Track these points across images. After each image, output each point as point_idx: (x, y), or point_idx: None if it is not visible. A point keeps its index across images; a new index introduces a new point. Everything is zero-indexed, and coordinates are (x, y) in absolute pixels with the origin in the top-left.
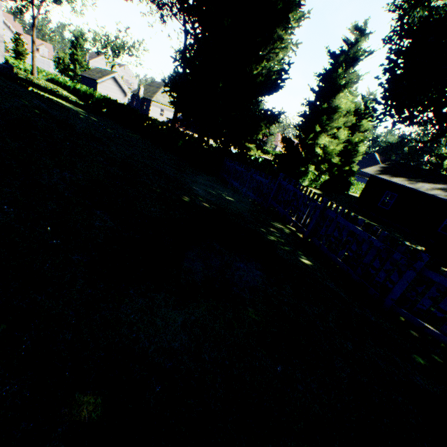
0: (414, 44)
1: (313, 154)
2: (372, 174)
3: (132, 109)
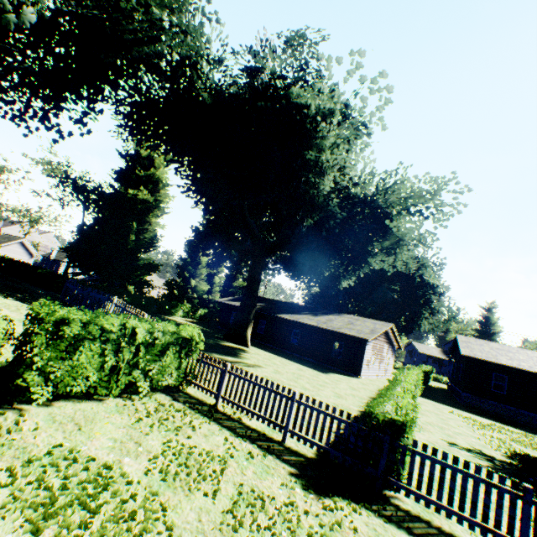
0: (206, 228)
1: (187, 292)
2: (221, 301)
3: (24, 263)
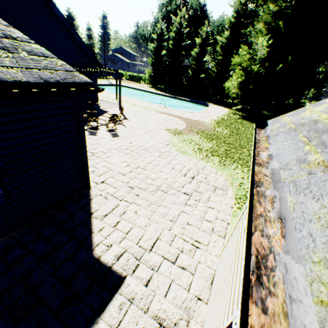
0: None
1: None
2: None
3: None
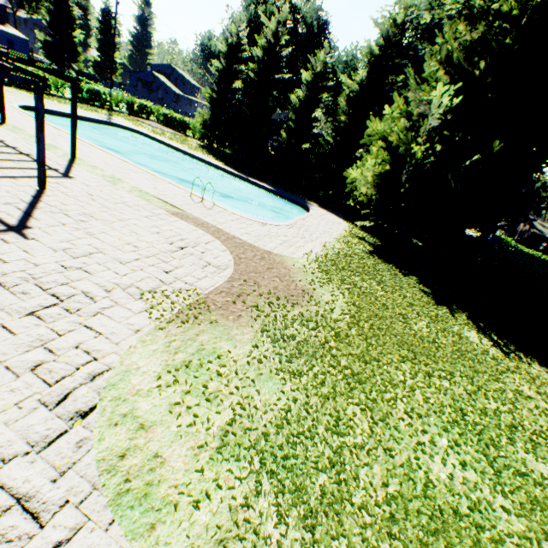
0: None
1: None
2: None
3: None
